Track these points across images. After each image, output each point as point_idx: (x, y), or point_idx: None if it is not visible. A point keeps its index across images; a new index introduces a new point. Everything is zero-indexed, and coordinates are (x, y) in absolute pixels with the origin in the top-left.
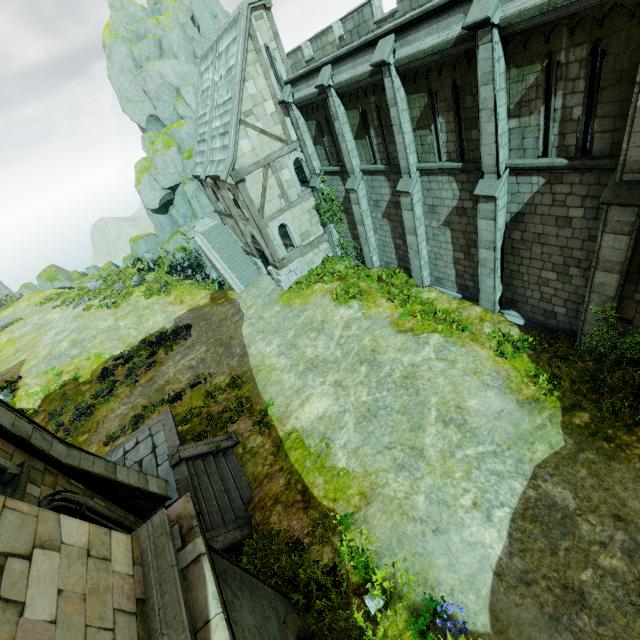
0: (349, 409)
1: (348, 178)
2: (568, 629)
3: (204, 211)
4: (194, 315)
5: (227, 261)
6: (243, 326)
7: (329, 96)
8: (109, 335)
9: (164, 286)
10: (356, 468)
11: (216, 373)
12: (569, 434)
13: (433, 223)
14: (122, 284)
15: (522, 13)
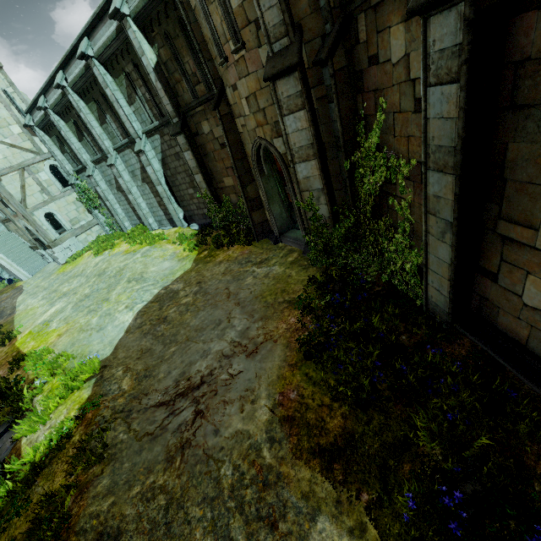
0: (73, 301)
1: (86, 169)
2: (151, 334)
3: None
4: None
5: (14, 259)
6: (19, 297)
7: (50, 114)
8: None
9: None
10: (61, 325)
11: None
12: (195, 262)
13: (138, 183)
14: None
15: (99, 50)
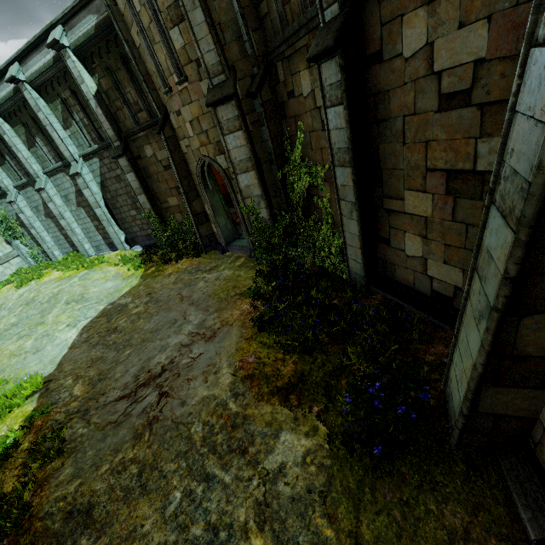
0: None
1: (7, 195)
2: (101, 344)
3: None
4: None
5: None
6: None
7: None
8: None
9: None
10: None
11: None
12: (142, 278)
13: (73, 208)
14: None
15: (32, 75)
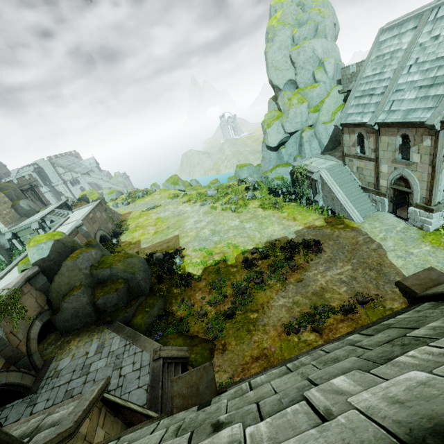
0: None
1: None
2: None
3: (311, 153)
4: (315, 233)
5: (346, 194)
6: (389, 256)
7: None
8: (239, 232)
9: (275, 204)
10: None
11: (382, 296)
12: None
13: None
14: (237, 196)
15: None
